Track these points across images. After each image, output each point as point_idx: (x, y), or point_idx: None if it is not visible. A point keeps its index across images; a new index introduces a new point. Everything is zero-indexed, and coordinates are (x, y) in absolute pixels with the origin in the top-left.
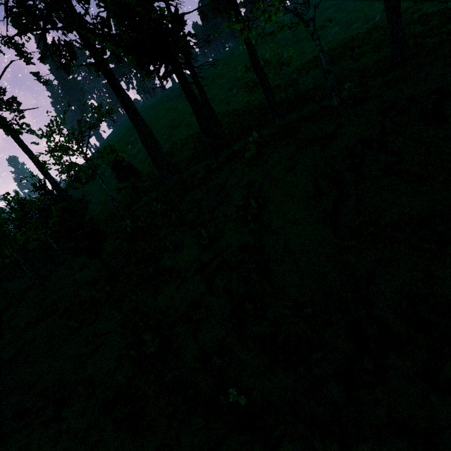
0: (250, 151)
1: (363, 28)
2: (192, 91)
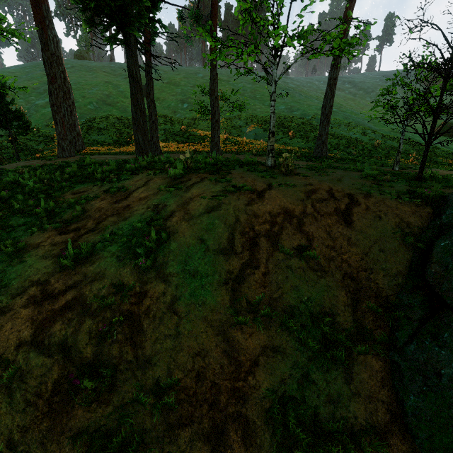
0: (175, 170)
1: (300, 118)
2: (138, 76)
